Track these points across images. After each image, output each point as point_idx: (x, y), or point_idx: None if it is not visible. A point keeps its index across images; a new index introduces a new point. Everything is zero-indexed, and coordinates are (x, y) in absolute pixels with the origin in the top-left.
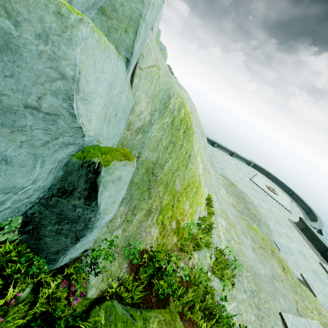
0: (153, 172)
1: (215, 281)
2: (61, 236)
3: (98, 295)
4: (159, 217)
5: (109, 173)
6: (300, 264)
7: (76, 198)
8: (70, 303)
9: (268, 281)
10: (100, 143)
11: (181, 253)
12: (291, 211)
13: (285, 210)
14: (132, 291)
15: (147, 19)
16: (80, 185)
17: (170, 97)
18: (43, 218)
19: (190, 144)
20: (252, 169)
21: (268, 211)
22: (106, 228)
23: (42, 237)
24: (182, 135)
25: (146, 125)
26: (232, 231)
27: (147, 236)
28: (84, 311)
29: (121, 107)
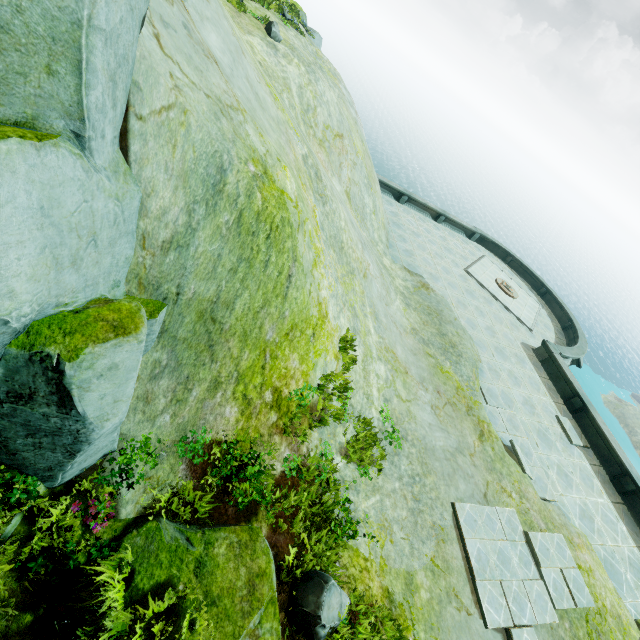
0: (214, 318)
1: (348, 469)
2: (44, 450)
3: (139, 513)
4: (237, 388)
5: (86, 368)
6: (518, 423)
7: (42, 405)
8: (91, 530)
9: (447, 458)
10: (65, 307)
11: (286, 437)
12: (532, 328)
13: (521, 328)
14: (195, 502)
15: (103, 22)
16: (40, 388)
17: (225, 169)
18: (3, 429)
19: (286, 255)
20: (475, 247)
21: (485, 333)
22: (142, 415)
23: (16, 451)
24: (264, 243)
25: (183, 234)
26: (398, 383)
27: (217, 420)
28: (115, 539)
29: (102, 221)
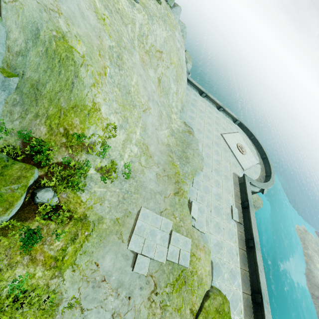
0: (37, 88)
1: (96, 175)
2: None
3: None
4: (47, 121)
5: None
6: (205, 199)
7: None
8: None
9: (151, 193)
10: None
11: (68, 150)
12: (245, 169)
13: (238, 167)
14: (19, 154)
15: None
16: None
17: (39, 29)
18: None
19: (70, 73)
20: (235, 127)
21: (214, 162)
22: (9, 118)
23: None
24: (57, 64)
25: (24, 51)
26: (142, 158)
27: (37, 130)
28: None
29: None
